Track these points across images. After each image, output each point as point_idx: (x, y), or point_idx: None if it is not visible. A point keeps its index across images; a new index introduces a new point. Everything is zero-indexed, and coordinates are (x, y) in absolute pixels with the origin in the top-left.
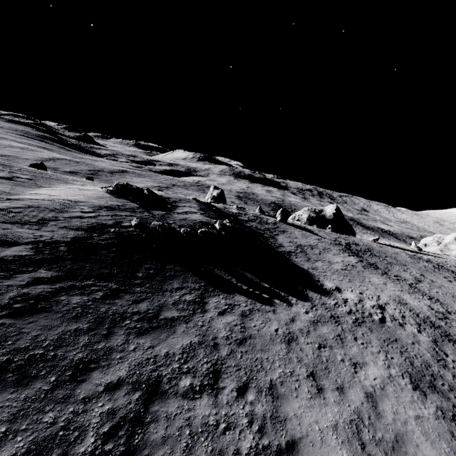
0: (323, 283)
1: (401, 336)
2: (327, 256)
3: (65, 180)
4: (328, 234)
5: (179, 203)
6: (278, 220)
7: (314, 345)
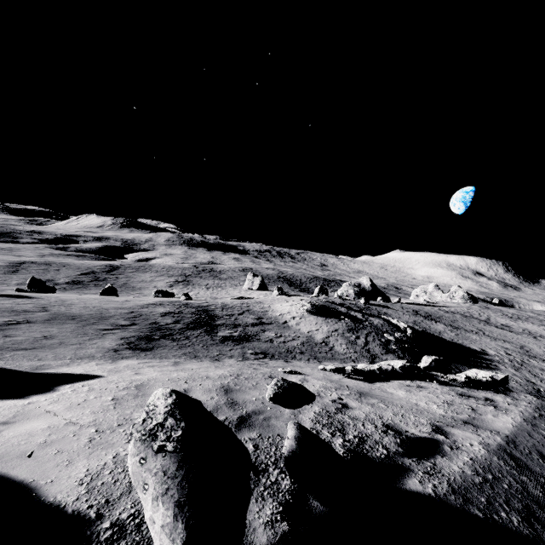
0: (474, 348)
1: (539, 366)
2: (434, 327)
3: (250, 309)
4: (395, 307)
5: (338, 309)
6: (363, 303)
7: (539, 382)
